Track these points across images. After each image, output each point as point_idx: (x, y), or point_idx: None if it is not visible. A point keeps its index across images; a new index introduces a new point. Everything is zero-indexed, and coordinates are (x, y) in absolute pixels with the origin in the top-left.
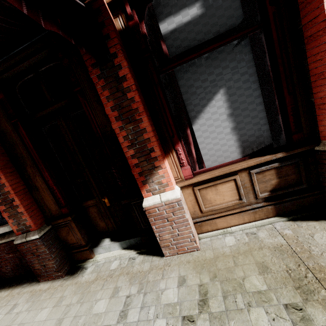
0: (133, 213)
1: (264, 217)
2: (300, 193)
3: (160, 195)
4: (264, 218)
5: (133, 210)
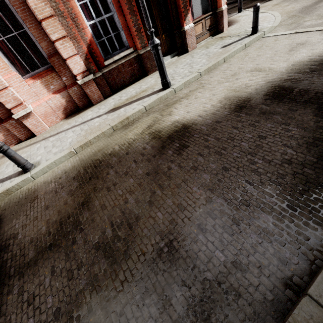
0: (176, 38)
1: (207, 37)
2: (214, 28)
3: (188, 25)
4: (207, 37)
5: (177, 37)
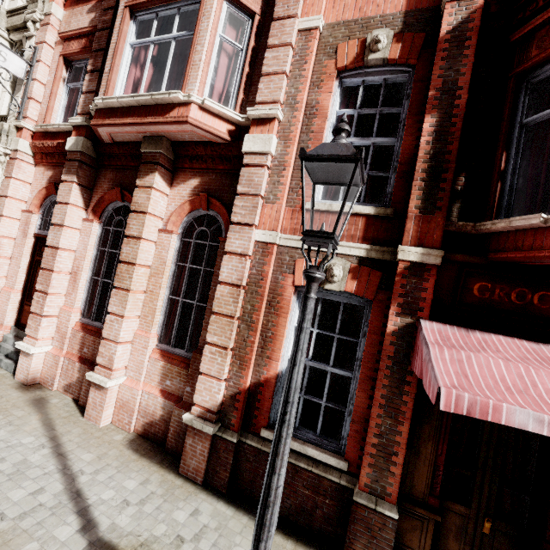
0: None
1: None
2: None
3: None
4: None
5: None
